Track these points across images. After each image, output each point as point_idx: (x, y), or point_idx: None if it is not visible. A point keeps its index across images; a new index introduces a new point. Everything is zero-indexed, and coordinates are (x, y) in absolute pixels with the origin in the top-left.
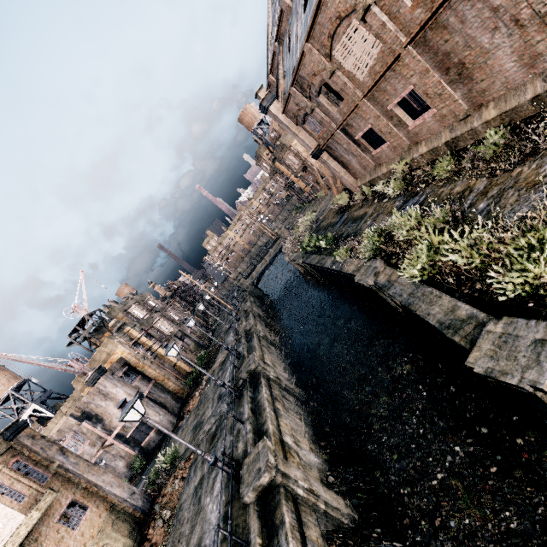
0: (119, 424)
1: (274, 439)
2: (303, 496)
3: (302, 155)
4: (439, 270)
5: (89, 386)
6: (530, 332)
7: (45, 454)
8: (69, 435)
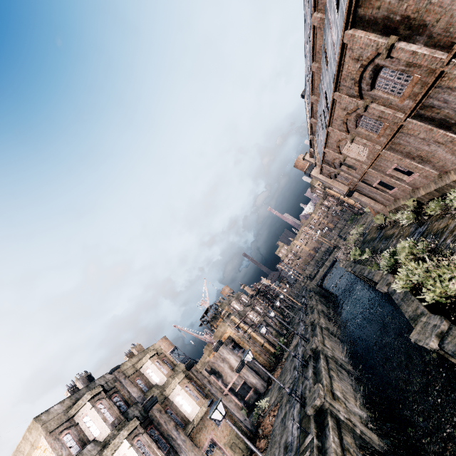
0: (231, 381)
1: (326, 388)
2: (344, 420)
3: None
4: (419, 284)
5: (212, 353)
6: (433, 321)
7: (202, 381)
8: None
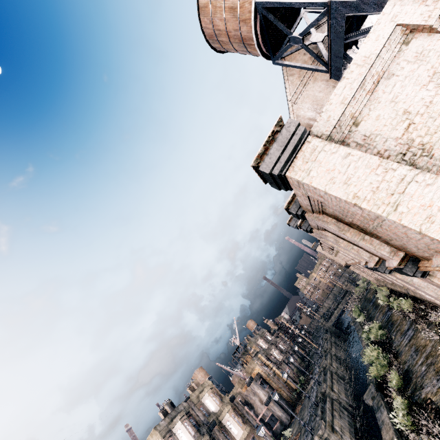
0: (261, 412)
1: (328, 423)
2: None
3: None
4: None
5: (244, 386)
6: (372, 389)
7: (242, 412)
8: None
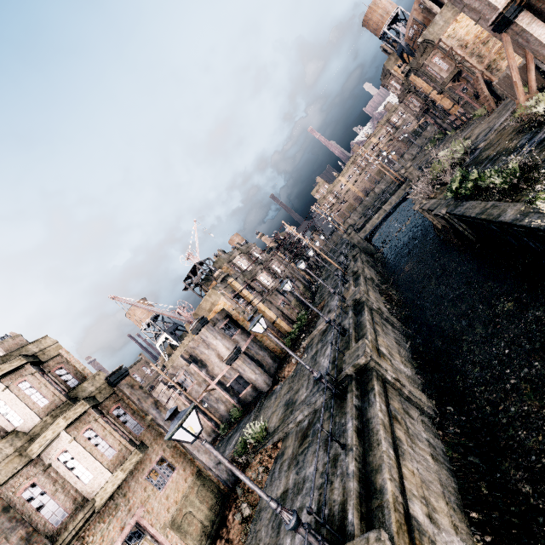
0: (220, 372)
1: (396, 519)
2: None
3: (456, 53)
4: None
5: None
6: None
7: (141, 406)
8: (181, 372)
